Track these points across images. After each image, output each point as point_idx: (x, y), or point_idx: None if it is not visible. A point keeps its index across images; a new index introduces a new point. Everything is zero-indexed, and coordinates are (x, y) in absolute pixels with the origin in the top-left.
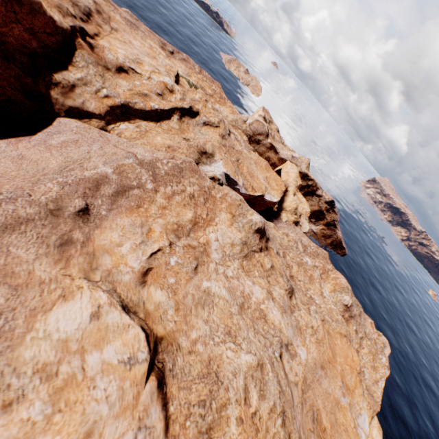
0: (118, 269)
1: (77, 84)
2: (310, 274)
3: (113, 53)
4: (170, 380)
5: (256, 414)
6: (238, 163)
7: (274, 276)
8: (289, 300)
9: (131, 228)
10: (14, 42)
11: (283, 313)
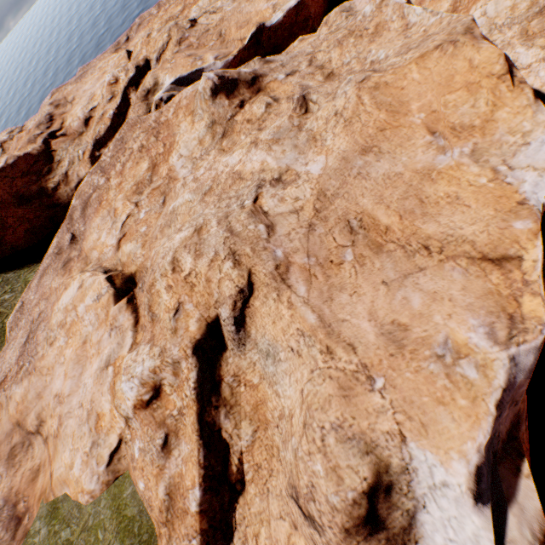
0: (103, 253)
1: (69, 169)
2: (374, 27)
3: (76, 120)
4: (140, 294)
5: (191, 275)
6: (223, 38)
7: (274, 113)
8: (297, 119)
9: (103, 222)
10: (26, 189)
11: (273, 146)
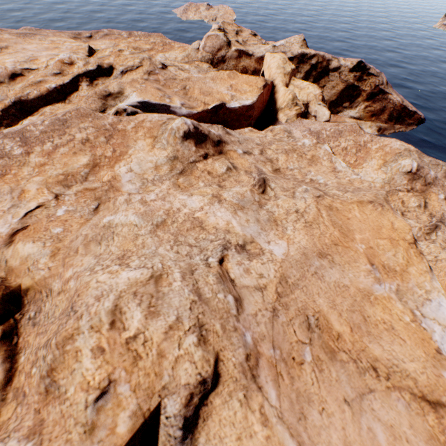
0: None
1: None
2: (311, 156)
3: (0, 67)
4: (28, 329)
5: (137, 338)
6: (186, 91)
7: (233, 178)
8: (257, 195)
9: None
10: None
11: (238, 210)
